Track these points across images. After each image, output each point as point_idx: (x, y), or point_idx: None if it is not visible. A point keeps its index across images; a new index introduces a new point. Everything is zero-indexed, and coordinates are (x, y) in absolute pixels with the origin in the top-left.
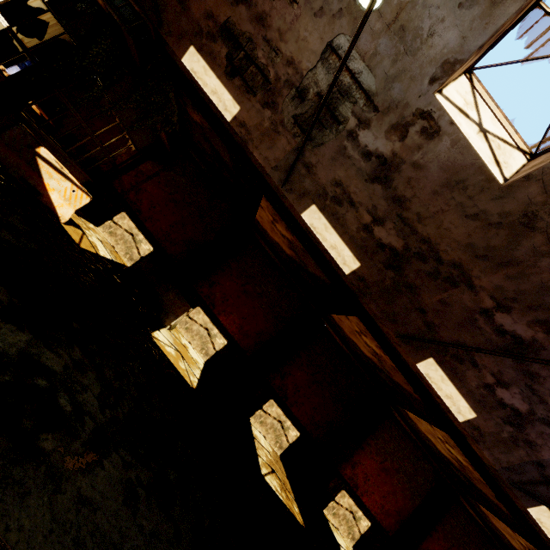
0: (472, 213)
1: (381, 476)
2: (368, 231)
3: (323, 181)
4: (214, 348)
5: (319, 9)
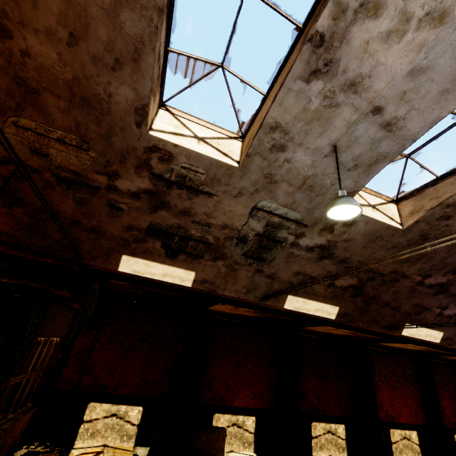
0: (391, 246)
1: (395, 394)
2: (332, 286)
3: (286, 278)
4: (250, 433)
5: (237, 193)
